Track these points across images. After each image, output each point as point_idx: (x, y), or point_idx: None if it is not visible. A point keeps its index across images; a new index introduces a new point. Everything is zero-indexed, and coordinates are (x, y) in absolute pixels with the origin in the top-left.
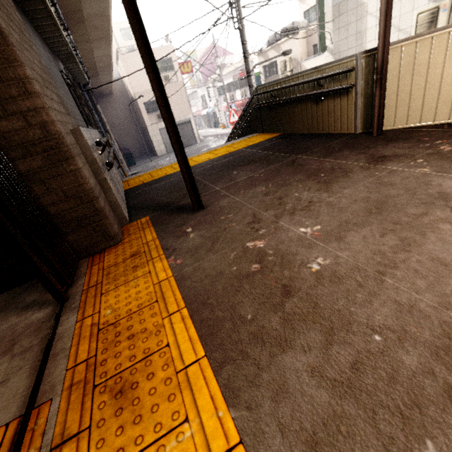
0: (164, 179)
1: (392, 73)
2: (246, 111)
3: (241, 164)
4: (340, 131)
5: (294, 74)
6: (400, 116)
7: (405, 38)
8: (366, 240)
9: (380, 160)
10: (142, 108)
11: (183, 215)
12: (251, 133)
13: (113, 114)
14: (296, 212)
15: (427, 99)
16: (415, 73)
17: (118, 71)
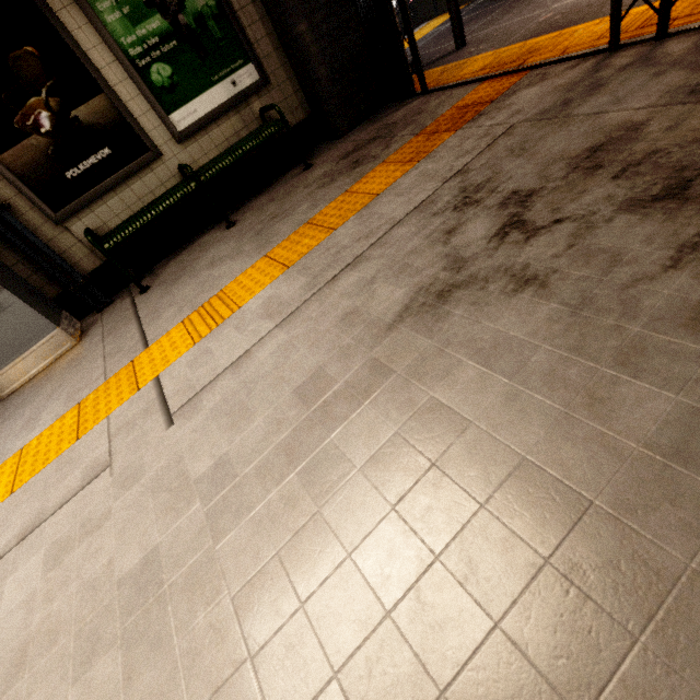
0: None
1: None
2: None
3: None
4: None
5: None
6: None
7: None
8: None
9: None
10: None
11: (450, 56)
12: (416, 26)
13: None
14: (560, 0)
15: None
16: None
17: None
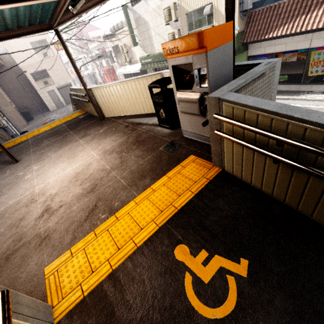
0: (18, 145)
1: (98, 97)
2: (71, 98)
3: (51, 135)
4: (97, 116)
5: (76, 88)
6: (108, 112)
7: (96, 87)
8: (43, 169)
9: (83, 137)
10: (30, 77)
11: (10, 165)
12: (78, 108)
13: (8, 81)
14: (40, 161)
15: (112, 107)
16: (104, 98)
17: (5, 47)
